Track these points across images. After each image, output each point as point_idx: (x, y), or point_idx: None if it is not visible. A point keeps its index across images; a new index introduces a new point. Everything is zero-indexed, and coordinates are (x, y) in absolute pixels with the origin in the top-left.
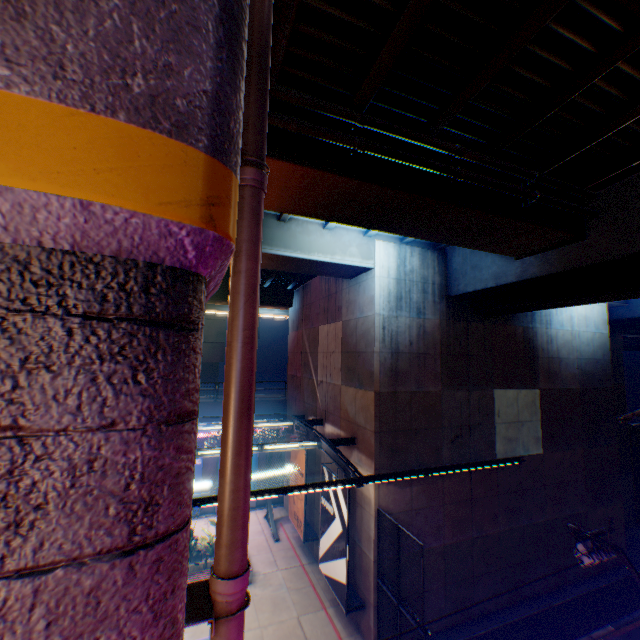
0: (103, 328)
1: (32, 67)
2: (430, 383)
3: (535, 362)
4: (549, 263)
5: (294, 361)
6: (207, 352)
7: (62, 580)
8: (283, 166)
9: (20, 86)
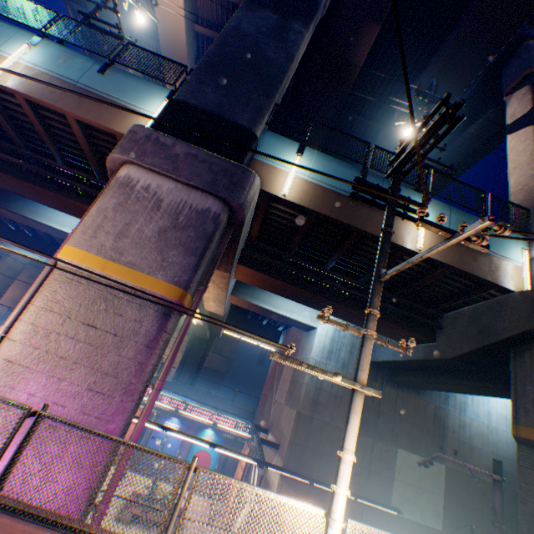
0: (158, 312)
1: (164, 276)
2: (341, 420)
3: (444, 439)
4: (418, 352)
5: (268, 382)
6: (219, 362)
7: (140, 345)
8: (251, 270)
9: (162, 279)
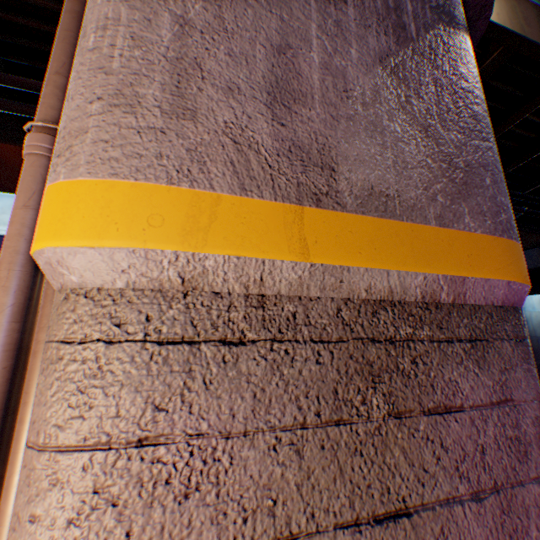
0: (518, 345)
1: (476, 219)
2: None
3: None
4: (531, 259)
5: None
6: None
7: None
8: None
9: (476, 229)
